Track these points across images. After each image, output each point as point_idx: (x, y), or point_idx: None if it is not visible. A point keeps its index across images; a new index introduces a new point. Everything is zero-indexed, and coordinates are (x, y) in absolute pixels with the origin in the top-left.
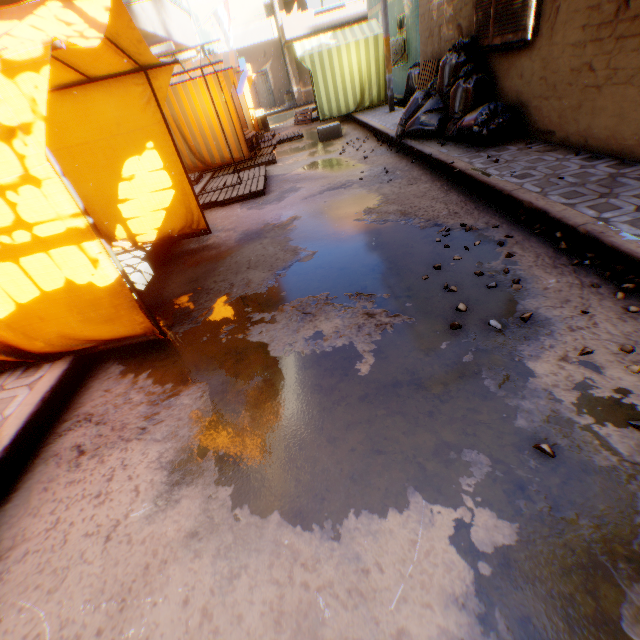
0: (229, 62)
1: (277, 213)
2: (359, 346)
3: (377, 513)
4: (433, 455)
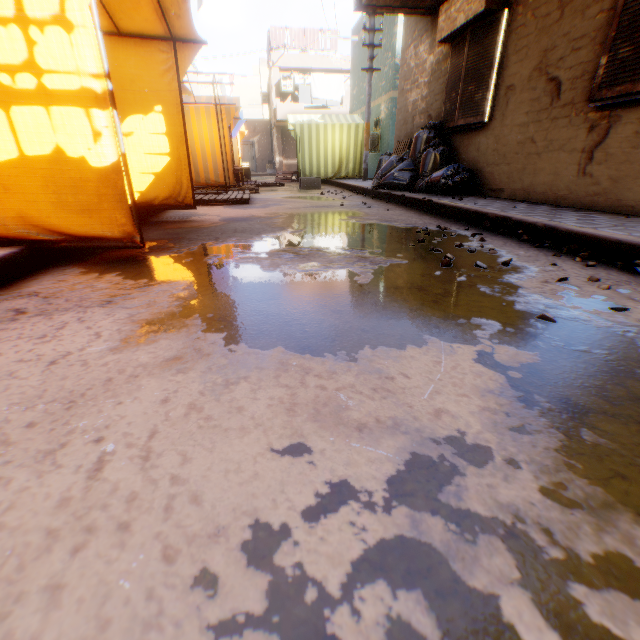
0: (232, 103)
1: (262, 212)
2: (356, 270)
3: (395, 348)
4: (444, 320)
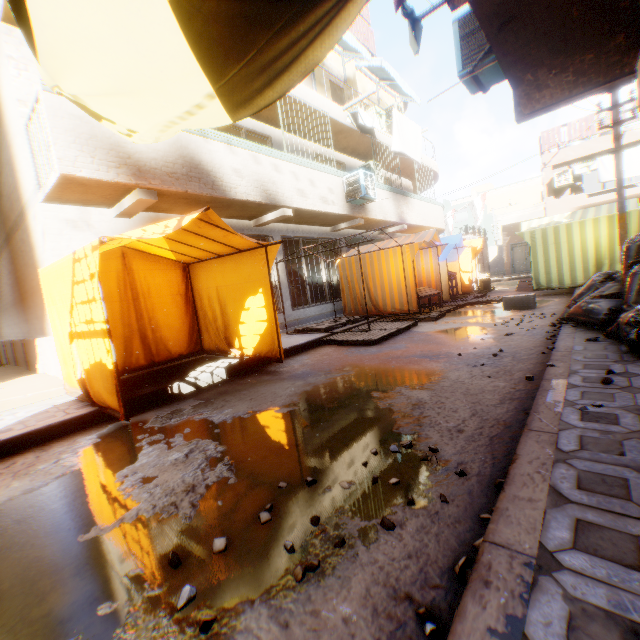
0: (424, 237)
1: (349, 363)
2: (132, 510)
3: None
4: None
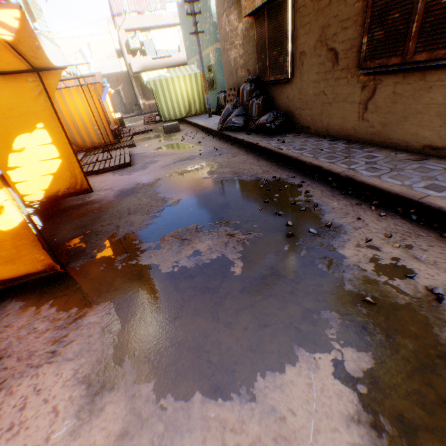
0: (96, 79)
1: (144, 176)
2: (229, 256)
3: (278, 370)
4: (303, 319)
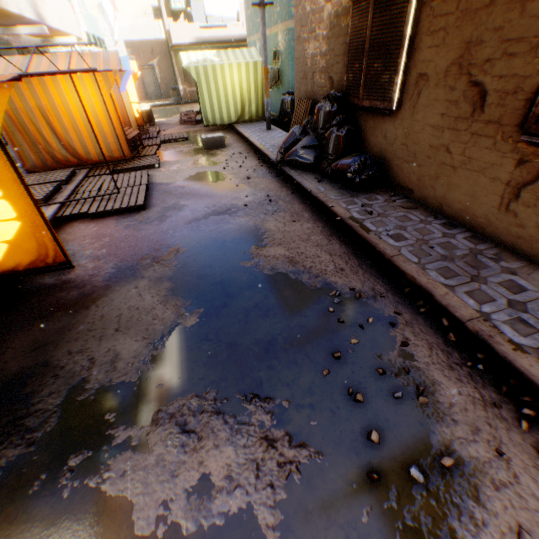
0: (110, 62)
1: (158, 239)
2: (260, 512)
3: None
4: None
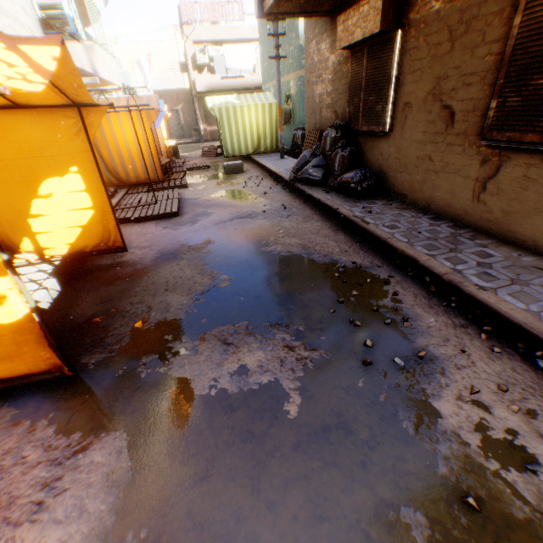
0: (151, 103)
1: (192, 235)
2: (284, 383)
3: None
4: (375, 516)
